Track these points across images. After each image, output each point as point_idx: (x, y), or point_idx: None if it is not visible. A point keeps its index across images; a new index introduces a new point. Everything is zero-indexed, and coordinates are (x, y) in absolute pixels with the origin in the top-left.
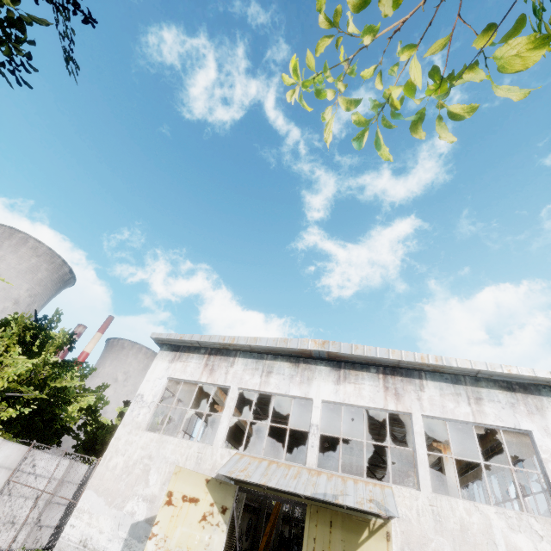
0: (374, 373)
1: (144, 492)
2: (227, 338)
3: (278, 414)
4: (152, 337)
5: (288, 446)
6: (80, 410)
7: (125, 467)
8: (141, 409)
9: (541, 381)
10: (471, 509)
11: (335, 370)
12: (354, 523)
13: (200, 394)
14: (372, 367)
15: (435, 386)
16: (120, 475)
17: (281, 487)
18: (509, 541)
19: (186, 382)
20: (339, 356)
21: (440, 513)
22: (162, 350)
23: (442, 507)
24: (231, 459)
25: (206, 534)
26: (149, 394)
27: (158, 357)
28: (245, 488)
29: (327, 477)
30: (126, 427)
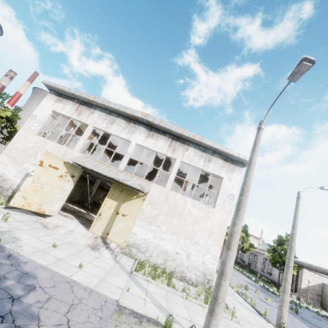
0: (167, 137)
1: (33, 161)
2: (91, 97)
3: (123, 151)
4: (43, 82)
5: (130, 169)
6: (1, 118)
7: (23, 149)
8: (34, 123)
9: (241, 160)
10: (182, 198)
11: (148, 131)
12: (131, 192)
13: (78, 129)
14: (168, 134)
15: (193, 151)
16: (20, 152)
17: (99, 172)
18: (190, 209)
19: (68, 119)
20: (153, 124)
21: (169, 196)
22: (50, 93)
23: (170, 195)
24: (80, 157)
25: (61, 182)
26: (40, 116)
27: (47, 97)
28: (87, 171)
29: (125, 174)
30: (24, 130)
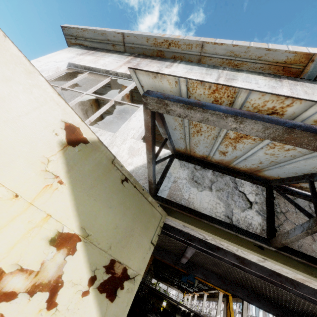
0: None
1: None
2: (168, 35)
3: None
4: (64, 25)
5: None
6: None
7: None
8: None
9: None
10: None
11: None
12: None
13: None
14: None
15: None
16: None
17: None
18: None
19: (93, 122)
20: None
21: None
22: (72, 47)
23: None
24: None
25: None
26: None
27: (64, 50)
28: (180, 233)
29: None
30: None
